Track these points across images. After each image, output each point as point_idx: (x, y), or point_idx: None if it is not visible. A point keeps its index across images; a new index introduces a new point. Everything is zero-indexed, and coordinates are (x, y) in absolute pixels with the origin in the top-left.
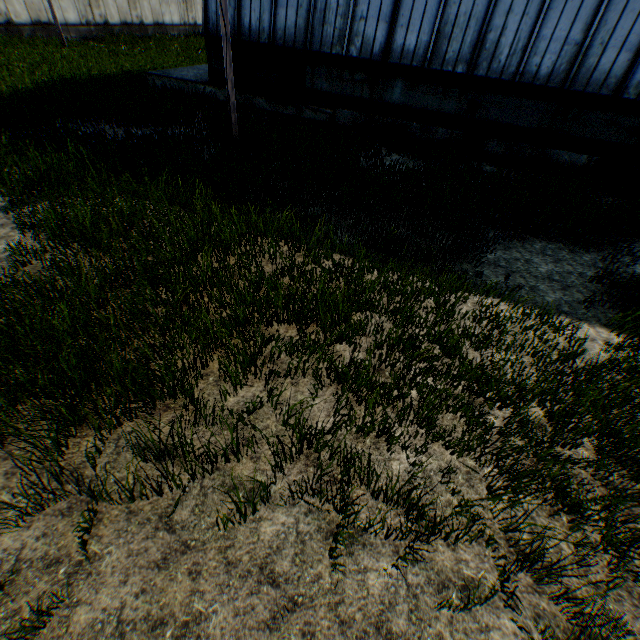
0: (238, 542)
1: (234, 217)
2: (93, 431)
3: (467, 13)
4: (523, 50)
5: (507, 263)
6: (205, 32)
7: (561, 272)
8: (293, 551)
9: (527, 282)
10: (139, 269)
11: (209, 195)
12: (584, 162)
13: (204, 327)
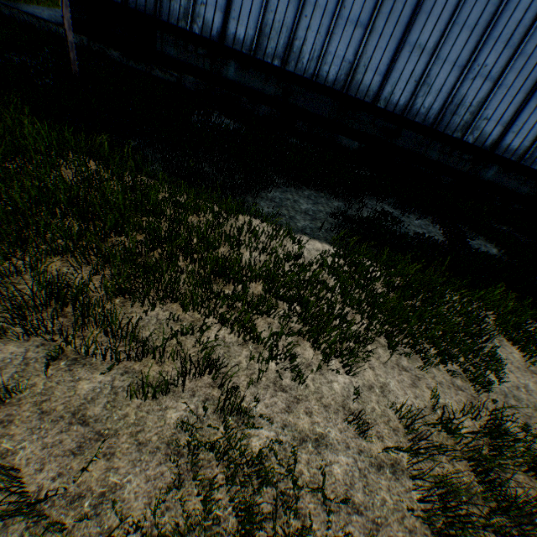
0: None
1: (42, 131)
2: None
3: (280, 21)
4: (318, 59)
5: (281, 200)
6: None
7: (316, 210)
8: (15, 371)
9: (289, 213)
10: None
11: (26, 112)
12: (357, 147)
13: None
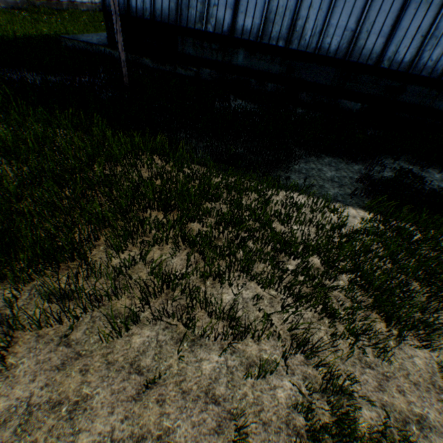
0: (116, 350)
1: (121, 139)
2: (12, 285)
3: (284, 6)
4: (320, 33)
5: (307, 171)
6: (103, 8)
7: (340, 176)
8: (153, 352)
9: (318, 183)
10: (49, 174)
11: (104, 124)
12: (359, 108)
13: (96, 213)
